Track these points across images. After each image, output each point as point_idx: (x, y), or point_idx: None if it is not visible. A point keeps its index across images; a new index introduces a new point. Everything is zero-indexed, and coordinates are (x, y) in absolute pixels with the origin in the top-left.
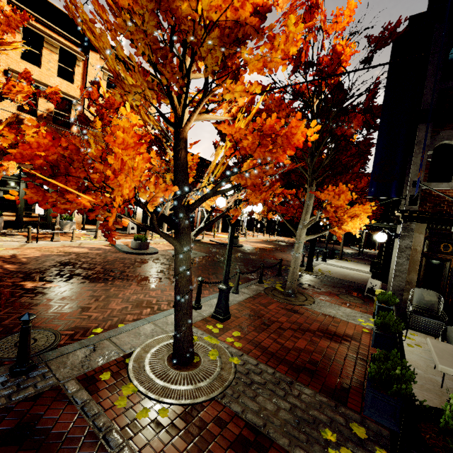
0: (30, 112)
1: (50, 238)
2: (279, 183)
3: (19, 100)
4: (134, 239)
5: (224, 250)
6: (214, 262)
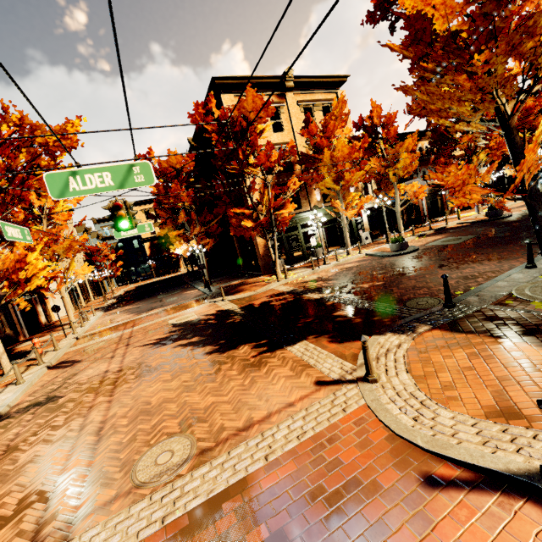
0: (268, 173)
1: (318, 264)
2: (538, 107)
3: (277, 167)
4: (392, 243)
5: (490, 226)
6: (494, 239)
